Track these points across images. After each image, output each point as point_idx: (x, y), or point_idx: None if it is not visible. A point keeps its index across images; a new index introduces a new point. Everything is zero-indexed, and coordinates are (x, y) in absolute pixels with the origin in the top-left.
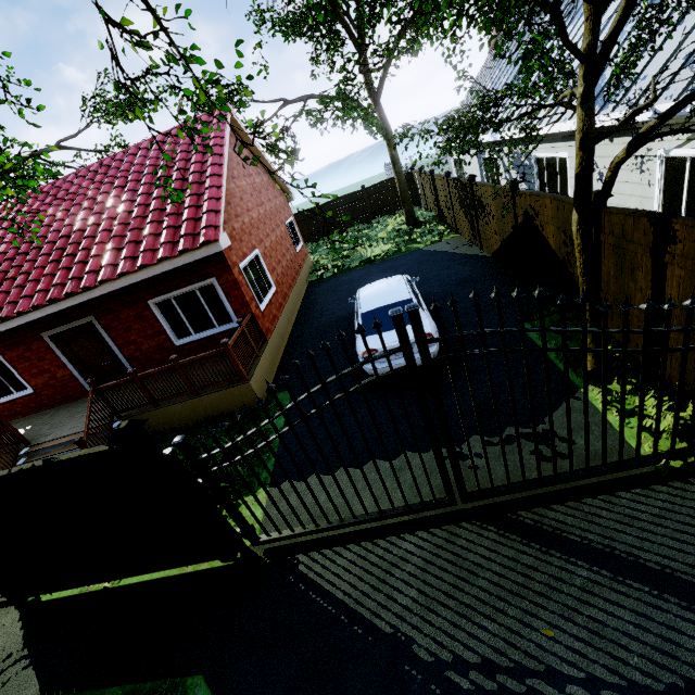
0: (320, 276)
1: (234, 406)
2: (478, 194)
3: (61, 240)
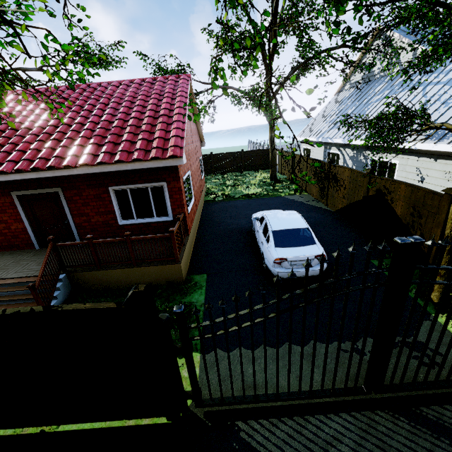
0: (213, 198)
1: (162, 279)
2: (334, 172)
3: (49, 127)
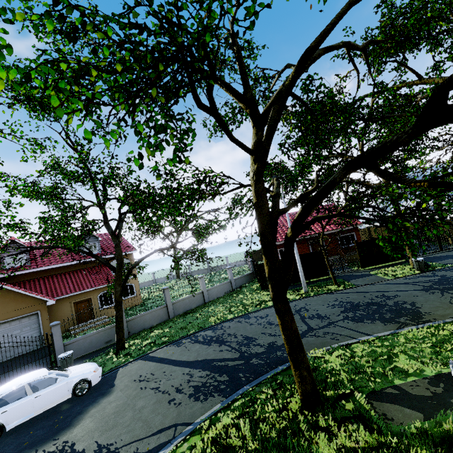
0: None
1: None
2: None
3: None
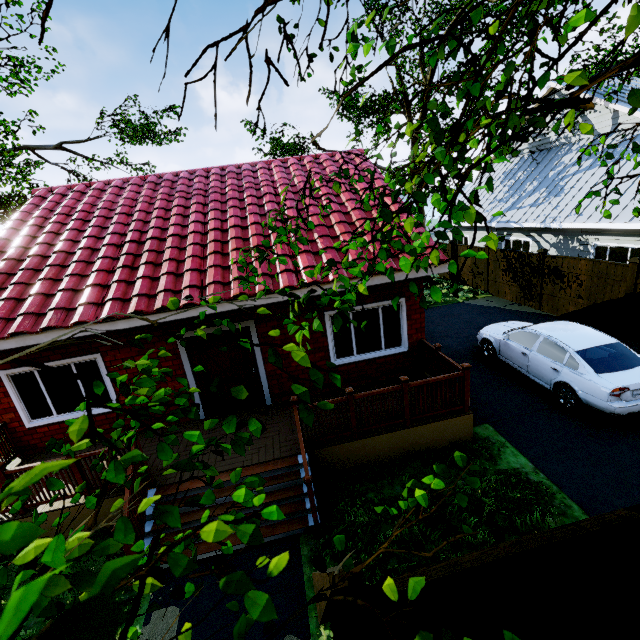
0: None
1: (443, 440)
2: (554, 265)
3: (215, 232)
